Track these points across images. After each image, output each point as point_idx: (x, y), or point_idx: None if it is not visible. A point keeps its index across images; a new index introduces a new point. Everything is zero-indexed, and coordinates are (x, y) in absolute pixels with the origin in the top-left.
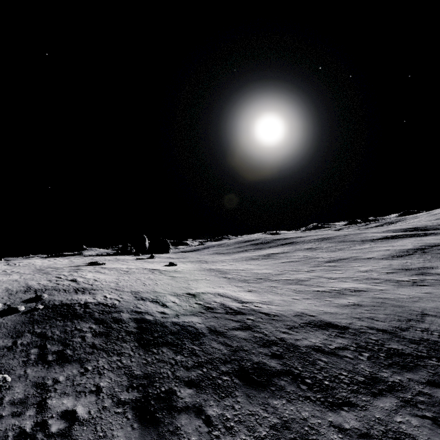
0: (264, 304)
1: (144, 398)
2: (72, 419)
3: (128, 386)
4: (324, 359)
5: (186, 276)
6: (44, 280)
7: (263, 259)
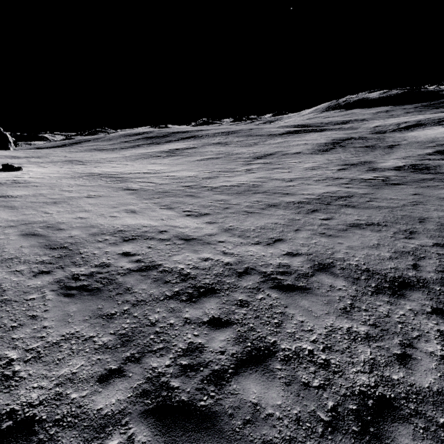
0: (237, 244)
1: None
2: None
3: None
4: None
5: (41, 193)
6: None
7: (169, 156)
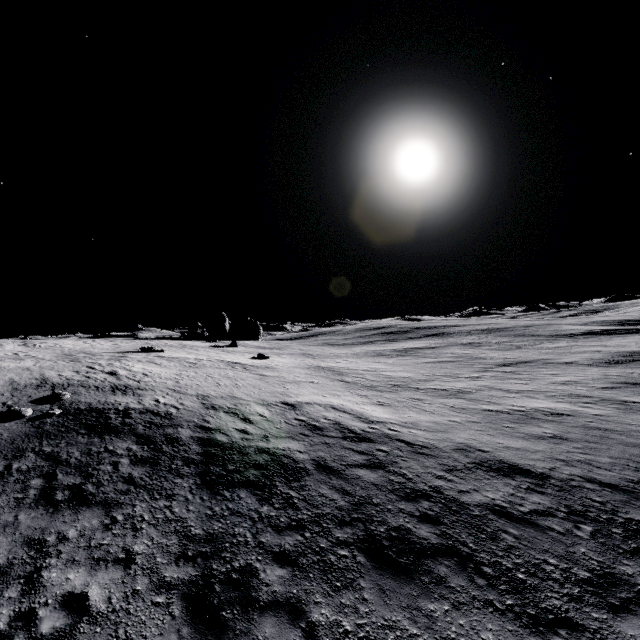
0: (404, 426)
1: (204, 579)
2: (79, 611)
3: (178, 554)
4: (513, 532)
5: (282, 376)
6: (69, 371)
7: (399, 356)
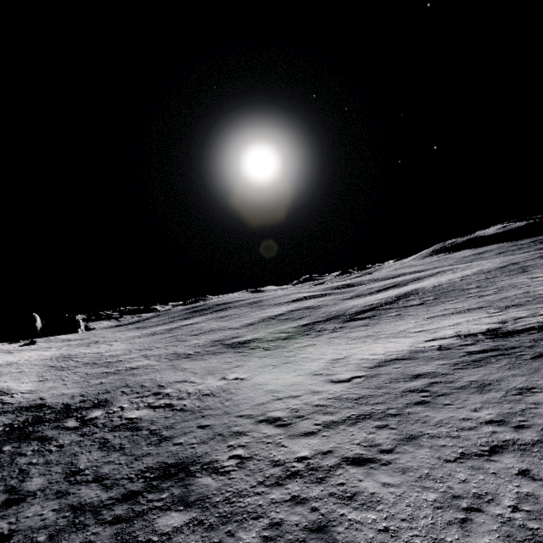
0: (25, 393)
1: None
2: None
3: None
4: None
5: (3, 370)
6: None
7: (158, 334)
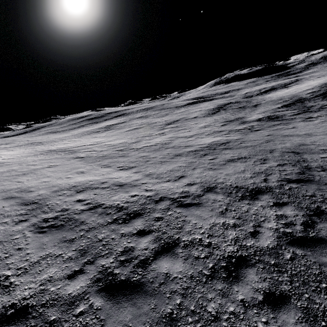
0: (154, 183)
1: None
2: None
3: None
4: None
5: (13, 169)
6: None
7: (106, 131)
